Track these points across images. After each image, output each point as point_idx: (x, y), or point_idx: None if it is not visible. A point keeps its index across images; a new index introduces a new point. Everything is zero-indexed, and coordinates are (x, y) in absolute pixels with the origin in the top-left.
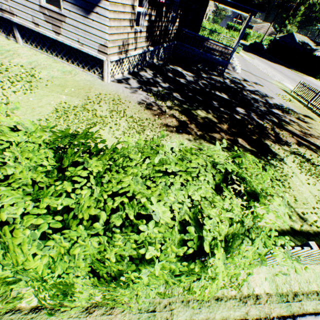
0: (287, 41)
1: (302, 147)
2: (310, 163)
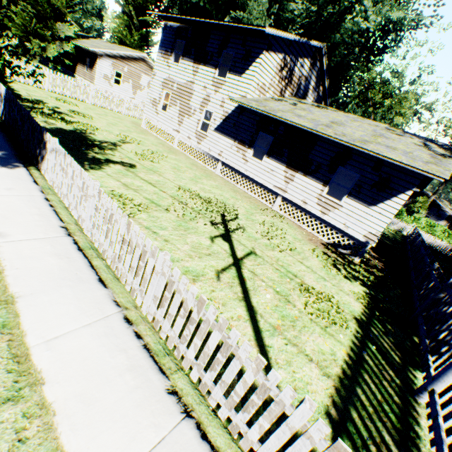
0: None
1: None
2: None
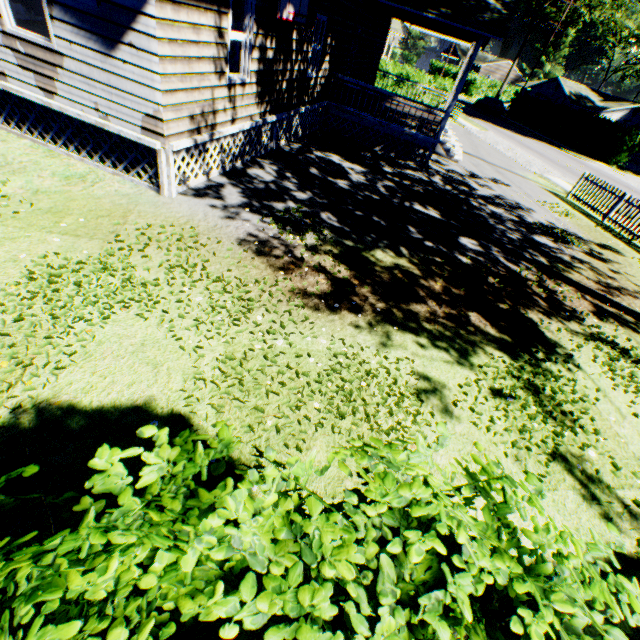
0: (548, 94)
1: (608, 320)
2: (631, 359)
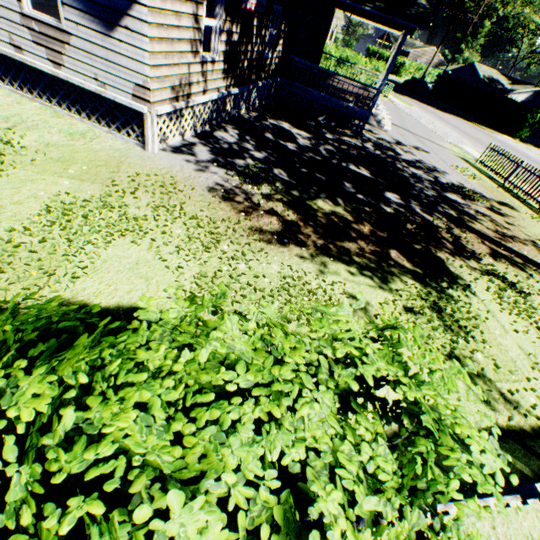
0: (465, 77)
1: (501, 260)
2: (516, 290)
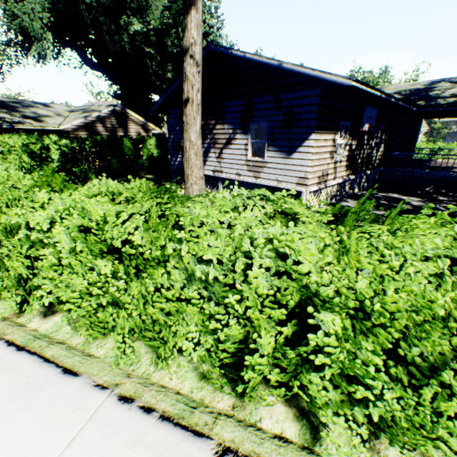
0: None
1: None
2: None
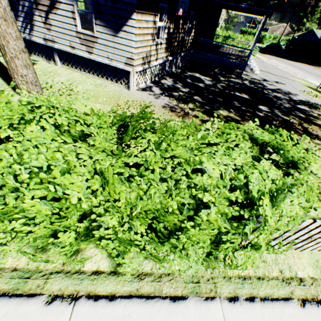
0: (307, 39)
1: None
2: None
